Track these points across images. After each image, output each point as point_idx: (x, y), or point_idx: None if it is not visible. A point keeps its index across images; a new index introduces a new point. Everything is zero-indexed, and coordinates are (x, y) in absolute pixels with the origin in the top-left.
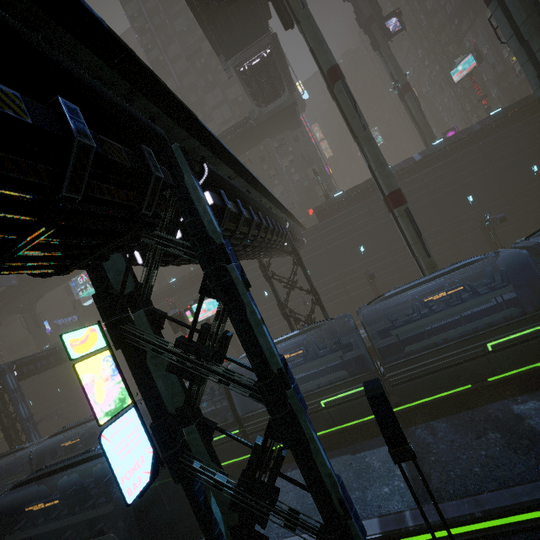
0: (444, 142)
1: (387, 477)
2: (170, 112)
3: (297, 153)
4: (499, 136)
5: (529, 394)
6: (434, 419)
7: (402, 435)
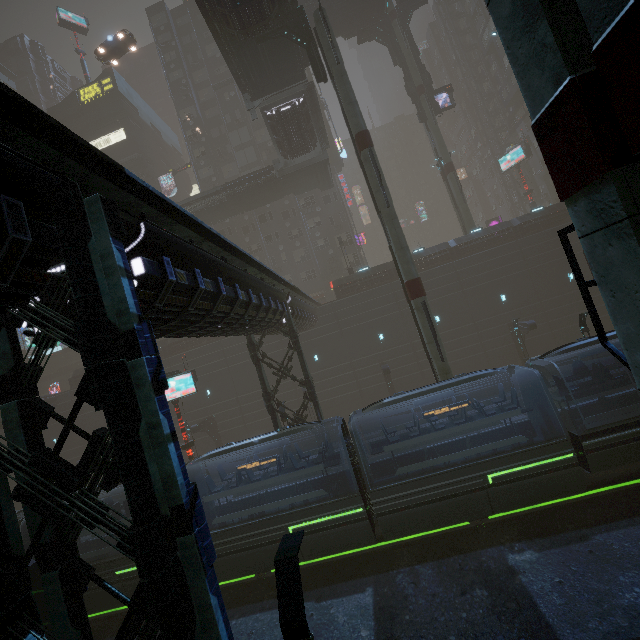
0: (482, 232)
1: (349, 638)
2: (79, 157)
3: (326, 216)
4: (537, 236)
5: (528, 541)
6: (420, 563)
7: (303, 623)
